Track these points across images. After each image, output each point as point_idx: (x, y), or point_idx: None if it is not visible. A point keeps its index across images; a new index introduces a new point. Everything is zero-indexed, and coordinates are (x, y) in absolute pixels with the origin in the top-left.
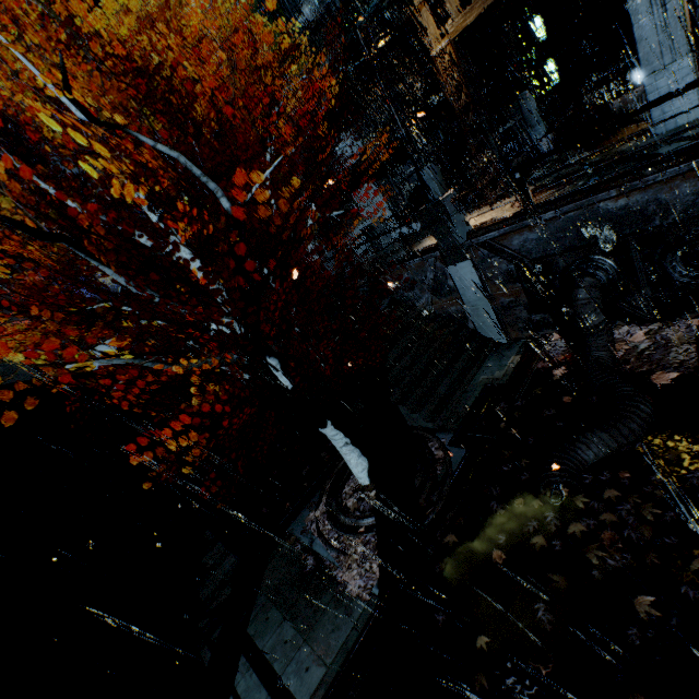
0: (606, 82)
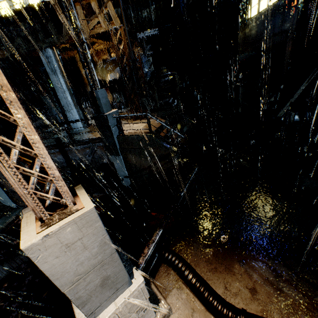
0: (85, 101)
